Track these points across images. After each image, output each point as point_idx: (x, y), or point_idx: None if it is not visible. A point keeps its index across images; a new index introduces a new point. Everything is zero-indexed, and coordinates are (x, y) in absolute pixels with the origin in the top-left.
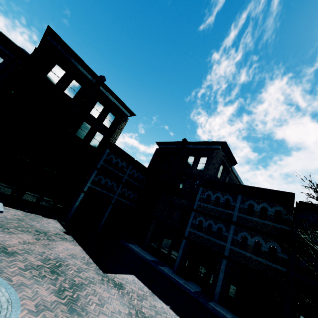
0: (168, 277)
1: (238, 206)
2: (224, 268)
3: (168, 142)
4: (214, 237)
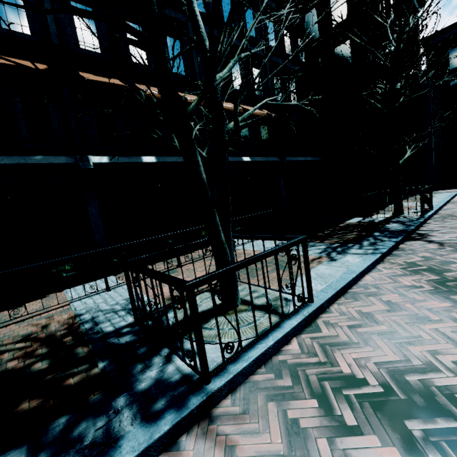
0: None
1: None
2: None
3: (456, 23)
4: None
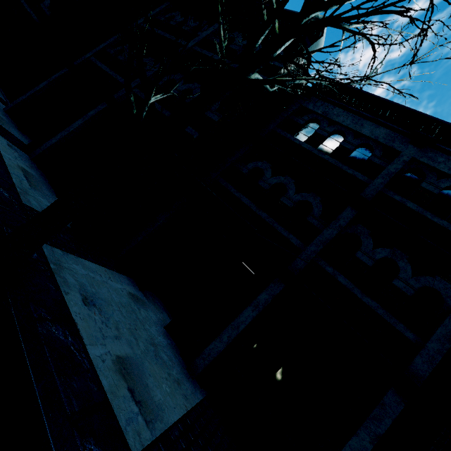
0: None
1: (206, 34)
2: (93, 115)
3: None
4: (121, 76)
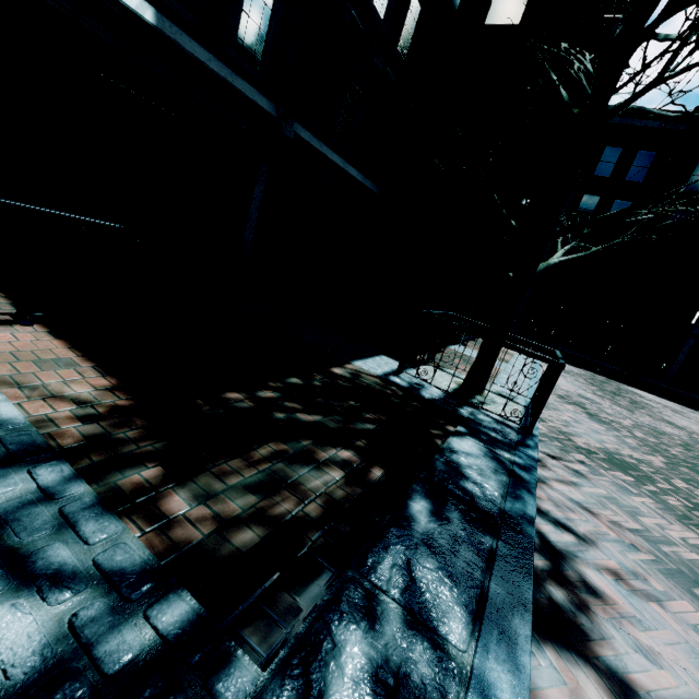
0: (692, 397)
1: None
2: None
3: None
4: None
